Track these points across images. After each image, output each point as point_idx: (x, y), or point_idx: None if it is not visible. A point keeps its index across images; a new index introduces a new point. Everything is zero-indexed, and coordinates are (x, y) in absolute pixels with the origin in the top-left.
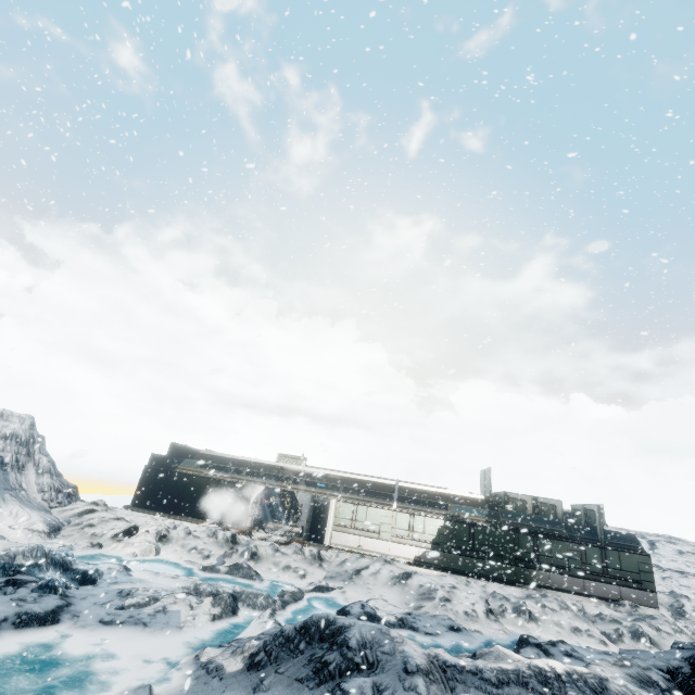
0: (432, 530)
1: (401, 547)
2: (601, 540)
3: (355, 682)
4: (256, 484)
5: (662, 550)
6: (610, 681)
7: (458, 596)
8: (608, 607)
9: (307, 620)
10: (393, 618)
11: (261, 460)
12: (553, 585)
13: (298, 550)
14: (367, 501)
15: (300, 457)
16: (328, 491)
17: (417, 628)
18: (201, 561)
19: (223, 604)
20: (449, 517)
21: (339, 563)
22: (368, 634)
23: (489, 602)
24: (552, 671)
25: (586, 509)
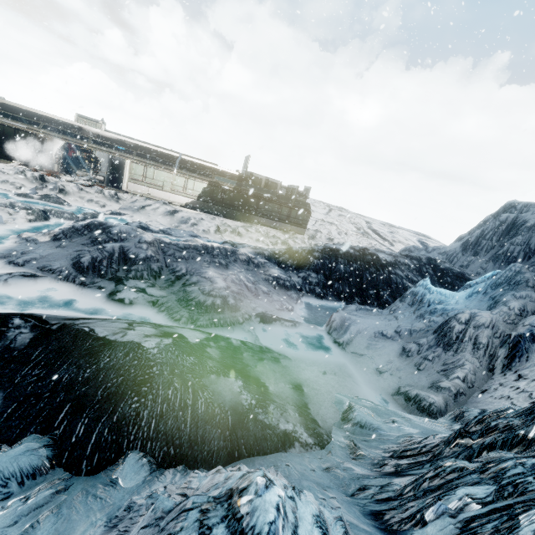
0: (199, 189)
1: (177, 197)
2: (292, 204)
3: (111, 244)
4: (56, 139)
5: (333, 213)
6: (240, 251)
7: (203, 223)
8: (282, 234)
9: (89, 223)
10: (158, 229)
11: (58, 118)
12: (260, 223)
13: (99, 191)
14: (155, 165)
15: (99, 121)
16: (123, 154)
17: (171, 234)
18: (15, 191)
19: (36, 214)
20: (211, 183)
21: (132, 202)
22: (124, 230)
23: (221, 227)
24: (211, 246)
25: (293, 188)
